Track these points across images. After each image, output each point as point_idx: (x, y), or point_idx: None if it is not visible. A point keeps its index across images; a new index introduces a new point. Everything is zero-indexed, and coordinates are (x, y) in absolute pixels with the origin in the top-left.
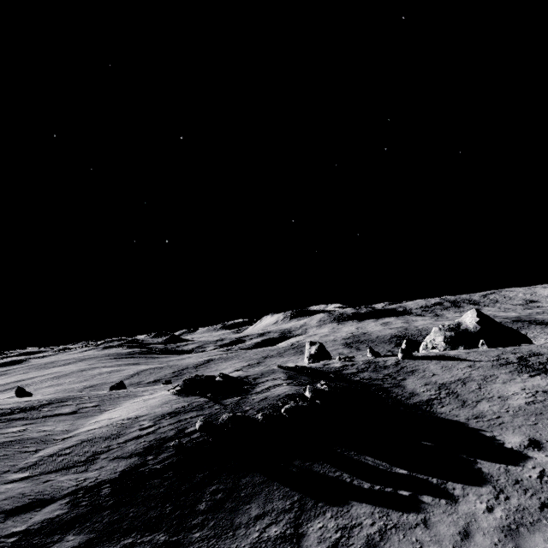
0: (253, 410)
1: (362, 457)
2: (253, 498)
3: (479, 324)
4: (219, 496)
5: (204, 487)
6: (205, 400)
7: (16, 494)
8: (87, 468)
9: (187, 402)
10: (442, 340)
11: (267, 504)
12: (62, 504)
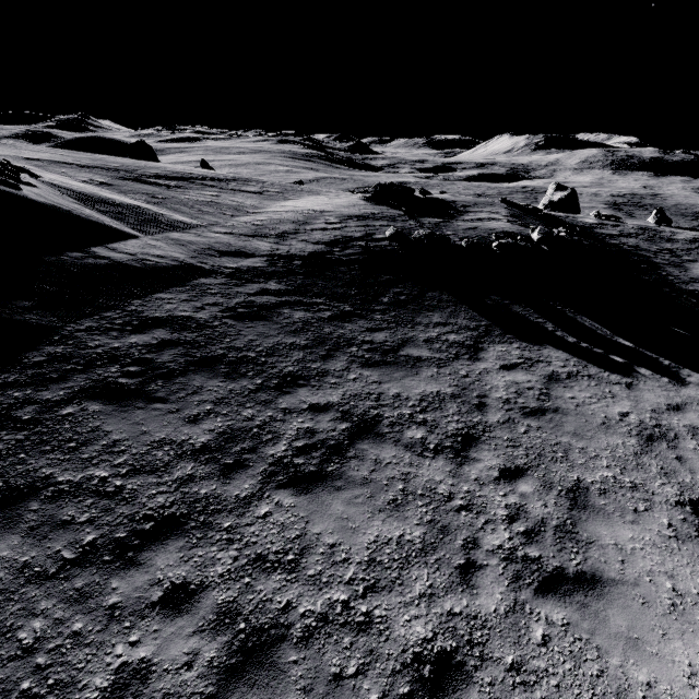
0: (456, 237)
1: (579, 317)
2: (437, 310)
3: None
4: (403, 298)
5: (388, 287)
6: (398, 213)
7: (224, 242)
8: (279, 242)
9: (377, 211)
10: None
11: (451, 318)
12: (262, 261)
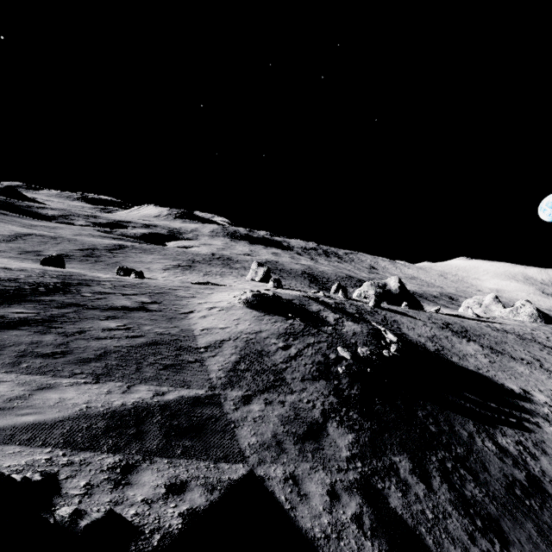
0: (360, 344)
1: (464, 393)
2: (452, 423)
3: (399, 288)
4: (431, 420)
5: (414, 413)
6: (299, 323)
7: (283, 417)
8: (291, 389)
9: (285, 323)
10: (373, 293)
11: (464, 427)
12: (339, 428)
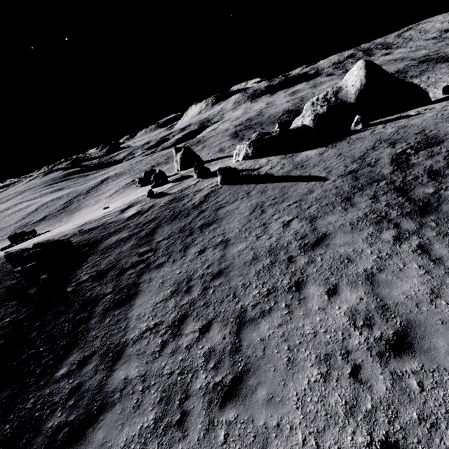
0: None
1: None
2: None
3: (364, 85)
4: None
5: None
6: None
7: None
8: None
9: None
10: (311, 122)
11: None
12: None
